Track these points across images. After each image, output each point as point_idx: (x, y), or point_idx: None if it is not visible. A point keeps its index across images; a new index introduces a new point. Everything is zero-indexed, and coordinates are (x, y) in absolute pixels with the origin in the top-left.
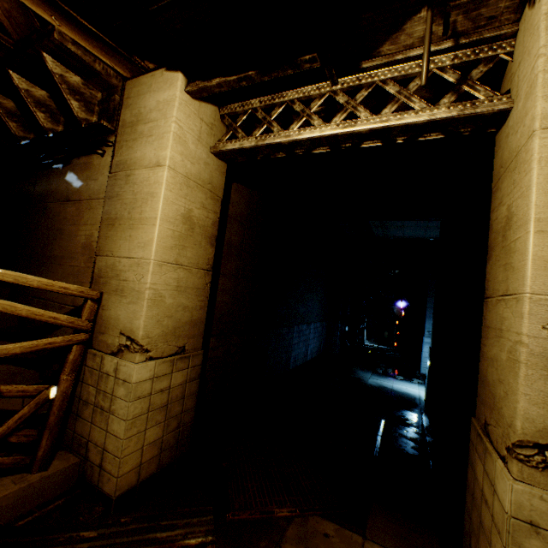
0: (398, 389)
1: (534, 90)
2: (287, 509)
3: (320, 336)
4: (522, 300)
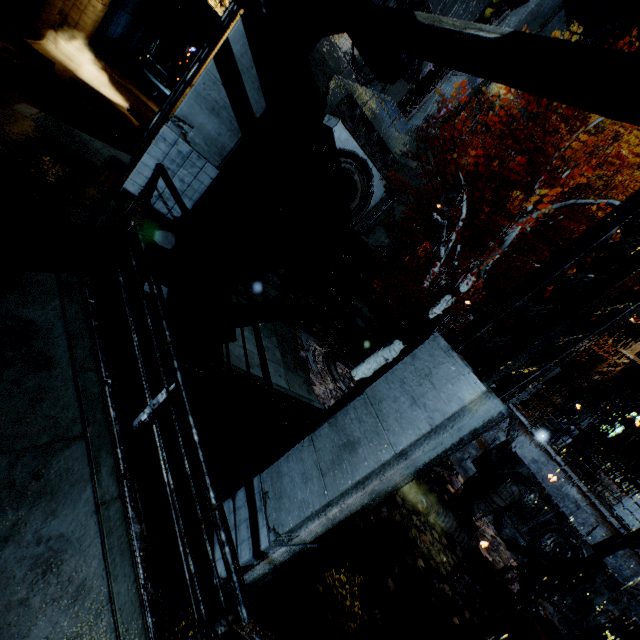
0: (167, 93)
1: (228, 32)
2: (129, 82)
3: (125, 27)
4: (205, 65)
